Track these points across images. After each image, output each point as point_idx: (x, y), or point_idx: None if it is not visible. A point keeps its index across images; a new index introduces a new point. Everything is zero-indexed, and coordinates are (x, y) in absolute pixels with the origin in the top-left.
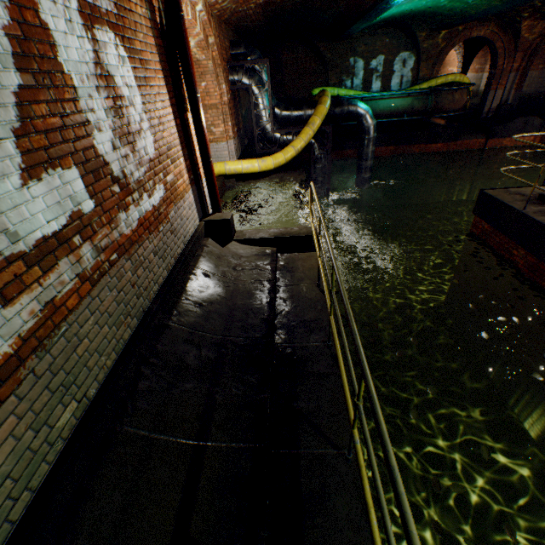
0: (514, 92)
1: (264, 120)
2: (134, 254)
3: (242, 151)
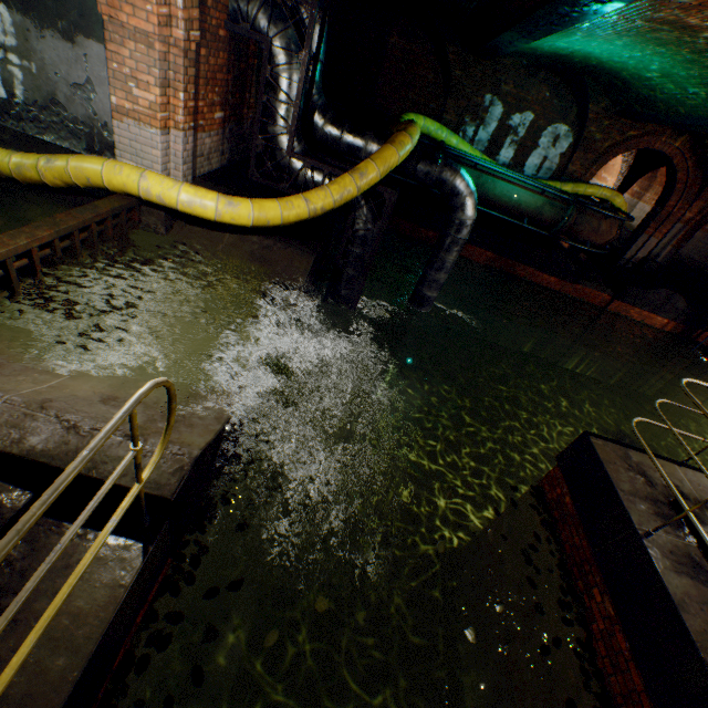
0: (671, 249)
1: (280, 123)
2: None
3: (234, 160)
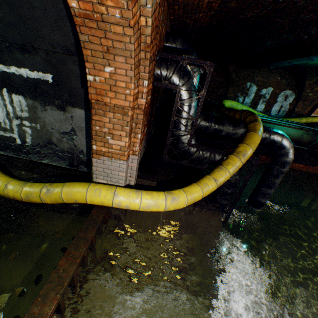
0: None
1: (183, 129)
2: None
3: (146, 146)
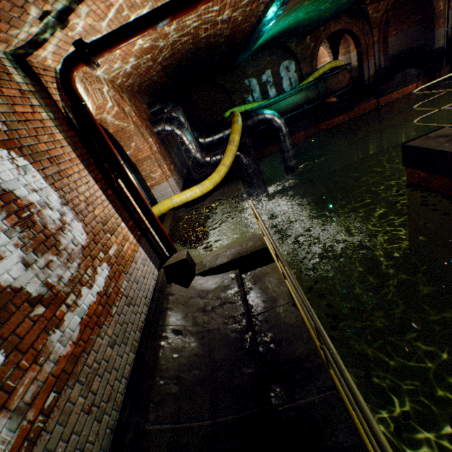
0: (383, 57)
1: (193, 152)
2: (81, 369)
3: (183, 180)
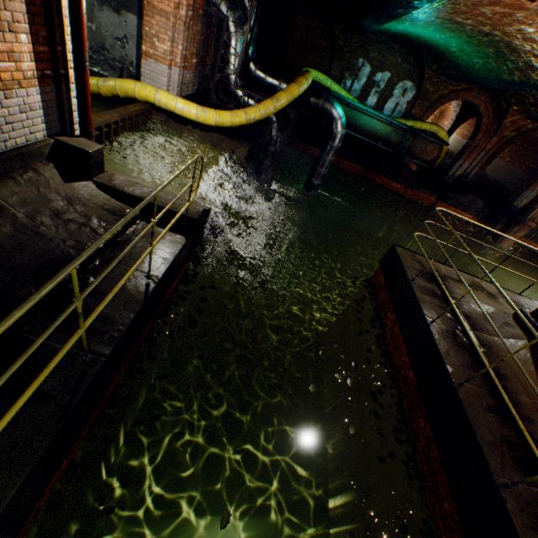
0: (477, 170)
1: (230, 68)
2: None
3: (199, 91)
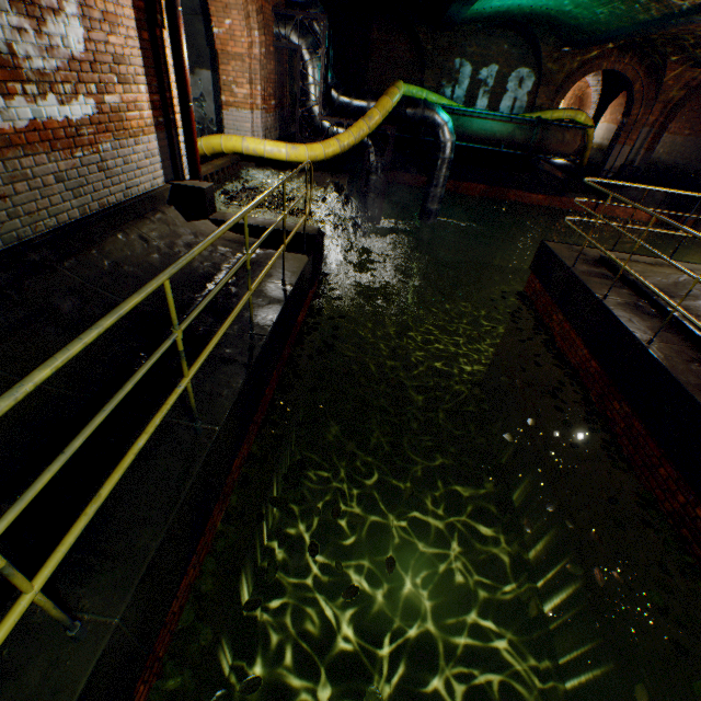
0: (644, 153)
1: (312, 99)
2: (12, 159)
3: (281, 136)
